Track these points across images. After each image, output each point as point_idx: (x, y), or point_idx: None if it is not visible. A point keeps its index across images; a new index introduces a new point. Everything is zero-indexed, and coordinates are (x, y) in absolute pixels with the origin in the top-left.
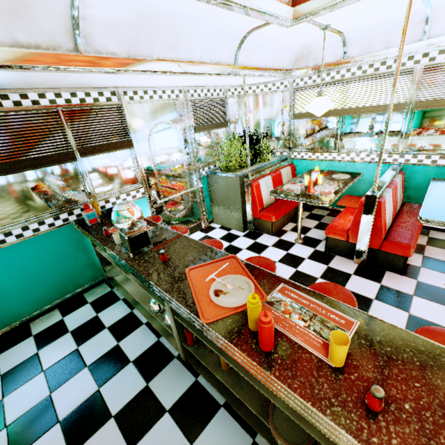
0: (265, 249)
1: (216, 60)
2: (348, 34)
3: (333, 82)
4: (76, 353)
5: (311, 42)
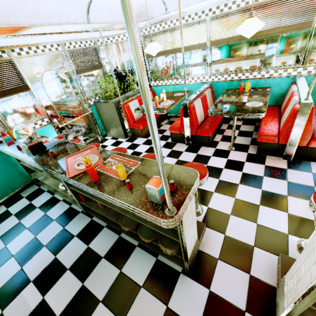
0: (137, 146)
1: (72, 21)
2: None
3: (164, 30)
4: (19, 224)
5: (143, 3)
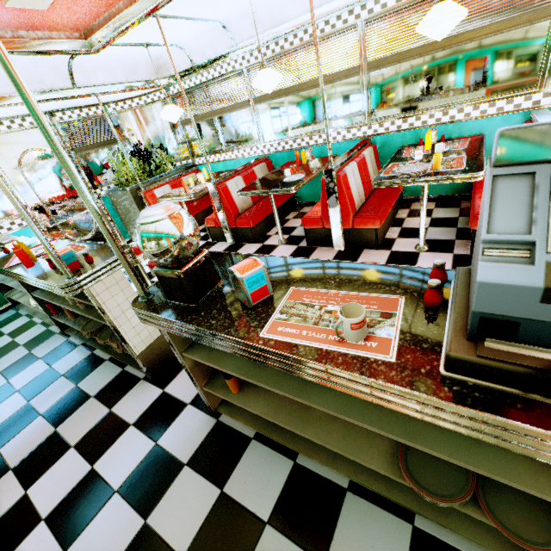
0: None
1: (48, 87)
2: (182, 45)
3: (196, 87)
4: None
5: (159, 54)
